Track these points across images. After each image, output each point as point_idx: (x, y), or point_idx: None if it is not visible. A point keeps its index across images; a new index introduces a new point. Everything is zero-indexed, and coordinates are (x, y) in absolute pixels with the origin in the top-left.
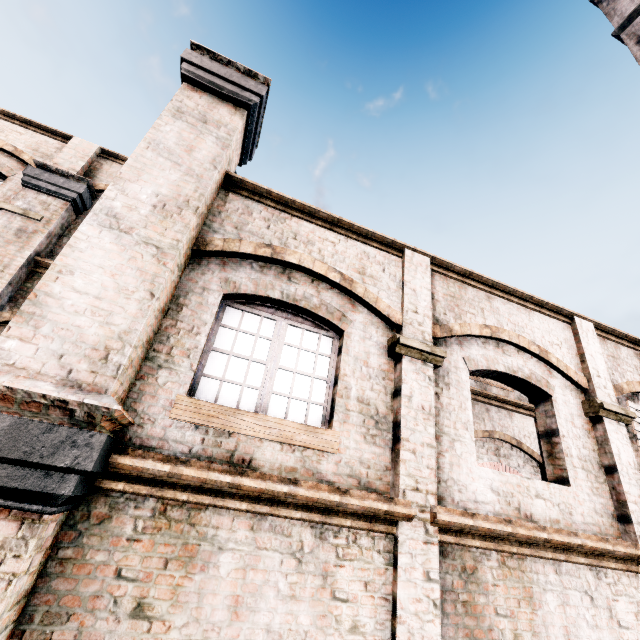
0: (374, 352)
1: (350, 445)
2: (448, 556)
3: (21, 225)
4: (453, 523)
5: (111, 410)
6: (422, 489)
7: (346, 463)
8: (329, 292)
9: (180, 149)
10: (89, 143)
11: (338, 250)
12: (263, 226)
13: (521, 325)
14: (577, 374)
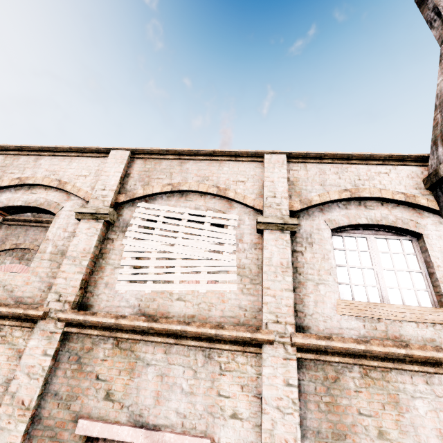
0: None
1: None
2: None
3: None
4: None
5: None
6: None
7: None
8: None
9: None
10: None
11: None
12: None
13: (55, 170)
14: (87, 193)
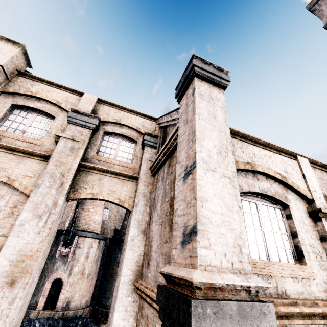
0: (304, 216)
1: (317, 273)
2: None
3: (71, 145)
4: None
5: (268, 287)
6: None
7: (319, 284)
8: (275, 184)
9: (211, 117)
10: (92, 96)
11: (272, 160)
12: (241, 151)
13: None
14: None
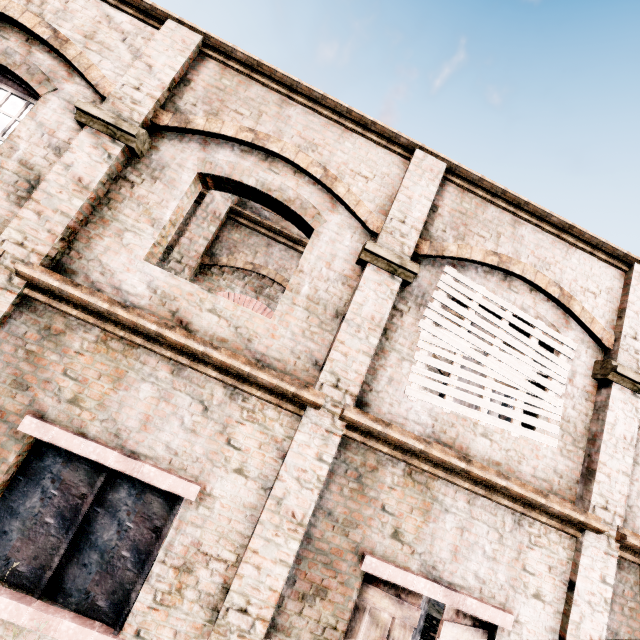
0: (70, 124)
1: None
2: (35, 312)
3: None
4: (37, 280)
5: None
6: (28, 246)
7: None
8: (44, 55)
9: None
10: None
11: (69, 7)
12: None
13: (316, 143)
14: (371, 214)
